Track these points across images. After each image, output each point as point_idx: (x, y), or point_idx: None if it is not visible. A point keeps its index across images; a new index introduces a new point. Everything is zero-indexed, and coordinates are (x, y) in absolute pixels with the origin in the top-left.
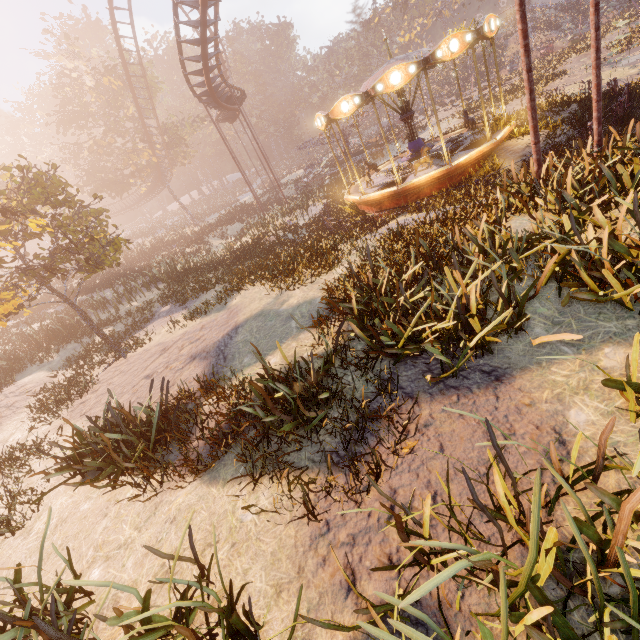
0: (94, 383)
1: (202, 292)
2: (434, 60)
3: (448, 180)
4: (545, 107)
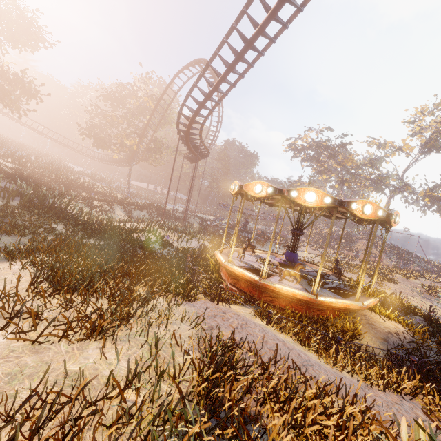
0: None
1: (3, 231)
2: (348, 207)
3: (306, 307)
4: (393, 300)
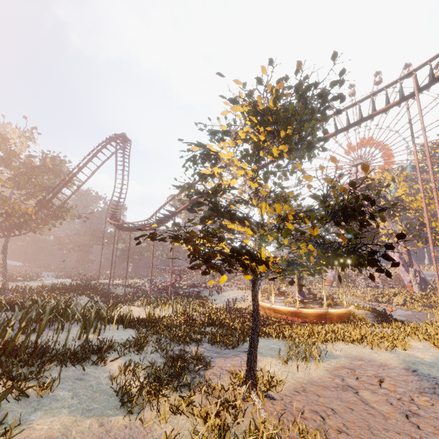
0: (306, 431)
1: (243, 340)
2: None
3: (343, 316)
4: None
